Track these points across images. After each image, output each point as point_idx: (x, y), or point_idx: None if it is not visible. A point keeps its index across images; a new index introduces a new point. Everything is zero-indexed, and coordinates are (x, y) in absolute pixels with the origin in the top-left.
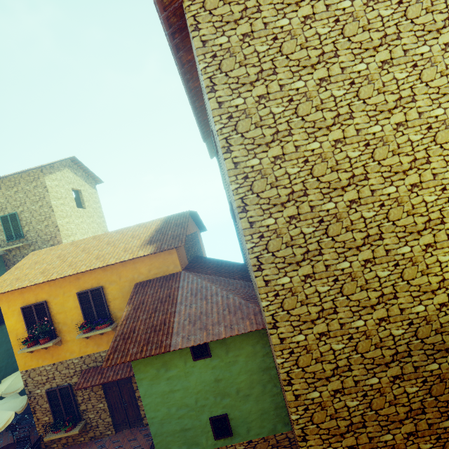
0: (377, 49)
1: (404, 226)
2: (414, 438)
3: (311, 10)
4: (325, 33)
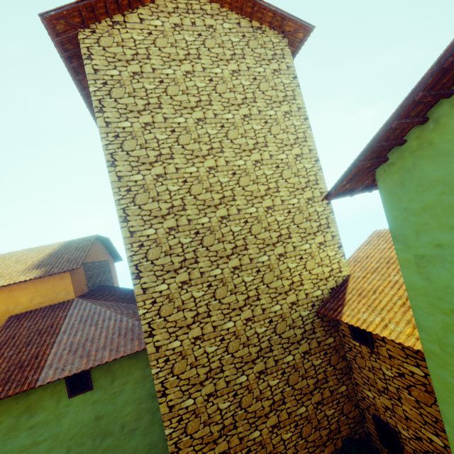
0: (240, 106)
1: (263, 239)
2: (277, 430)
3: (191, 68)
4: (202, 86)
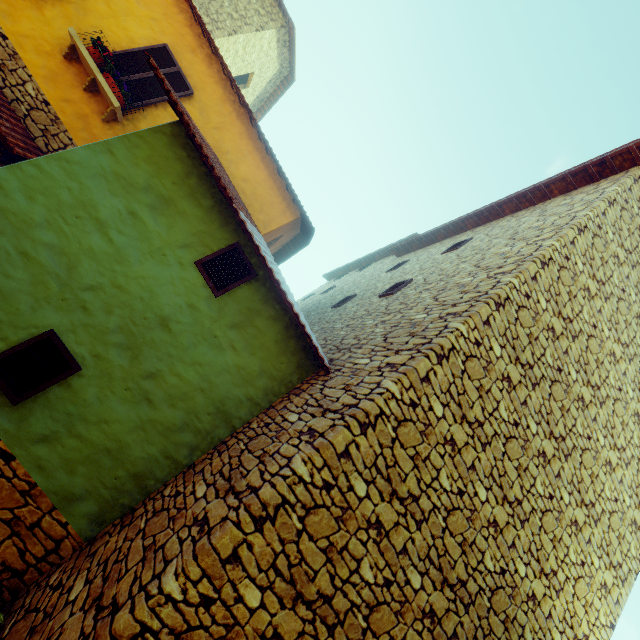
0: None
1: (581, 479)
2: None
3: None
4: None
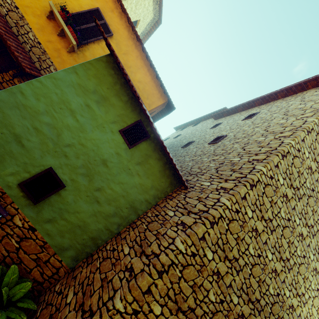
0: None
1: None
2: None
3: None
4: None
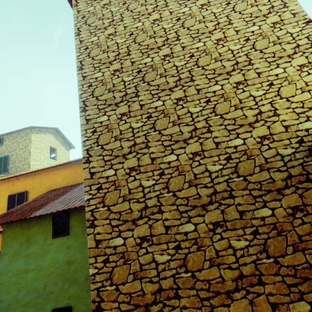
0: None
1: (213, 70)
2: None
3: None
4: None
